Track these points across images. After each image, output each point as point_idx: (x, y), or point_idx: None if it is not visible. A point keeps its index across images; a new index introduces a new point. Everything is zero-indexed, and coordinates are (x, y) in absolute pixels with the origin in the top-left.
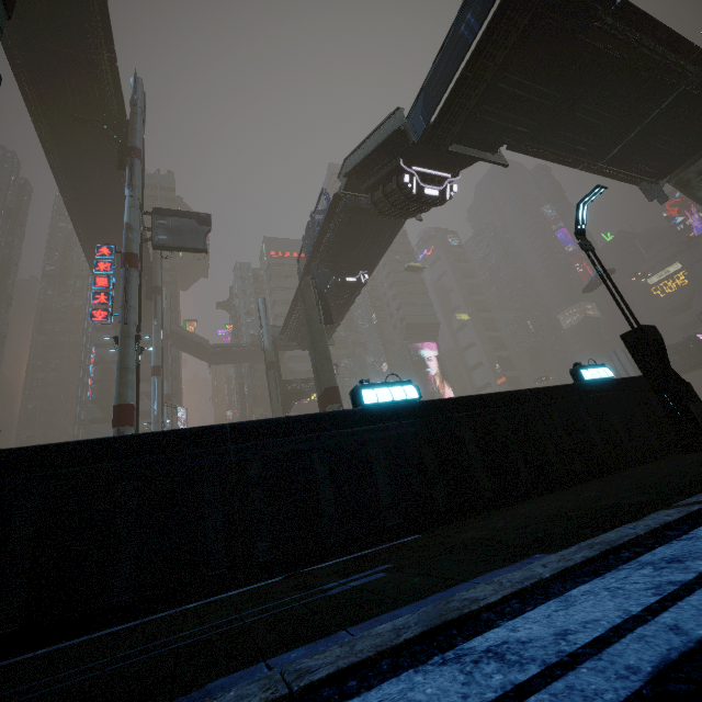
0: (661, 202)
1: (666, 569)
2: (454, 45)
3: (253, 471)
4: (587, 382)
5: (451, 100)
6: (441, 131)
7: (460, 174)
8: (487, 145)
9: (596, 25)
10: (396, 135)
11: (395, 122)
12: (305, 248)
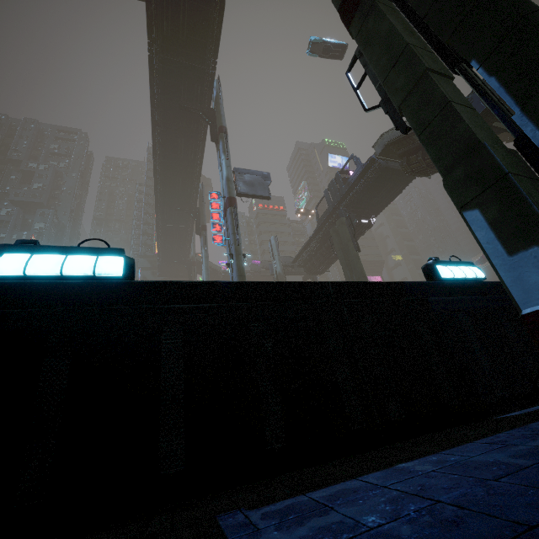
0: None
1: None
2: None
3: None
4: None
5: None
6: None
7: None
8: None
9: None
10: None
11: None
12: (327, 198)
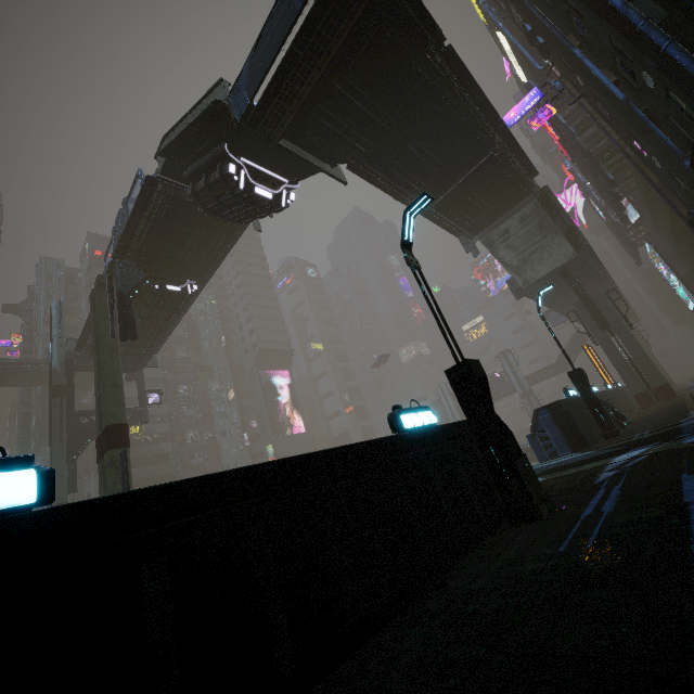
0: (475, 255)
1: None
2: (283, 11)
3: None
4: (407, 432)
5: (280, 78)
6: (270, 115)
7: (298, 183)
8: (326, 154)
9: (427, 58)
10: (218, 110)
11: (219, 96)
12: (114, 241)
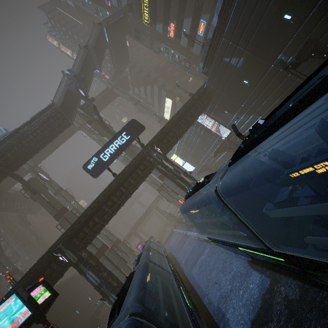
0: None
1: None
2: None
3: None
4: None
5: None
6: None
7: None
8: None
9: None
10: None
11: None
12: None
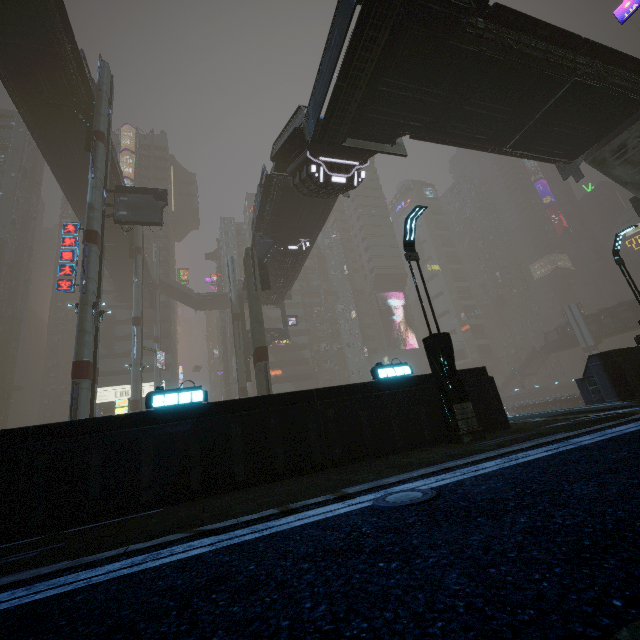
0: (577, 180)
1: (8, 595)
2: (328, 57)
3: (40, 462)
4: (381, 380)
5: (332, 106)
6: (331, 131)
7: (368, 162)
8: (384, 138)
9: (466, 31)
10: (298, 131)
11: (299, 118)
12: (254, 217)
